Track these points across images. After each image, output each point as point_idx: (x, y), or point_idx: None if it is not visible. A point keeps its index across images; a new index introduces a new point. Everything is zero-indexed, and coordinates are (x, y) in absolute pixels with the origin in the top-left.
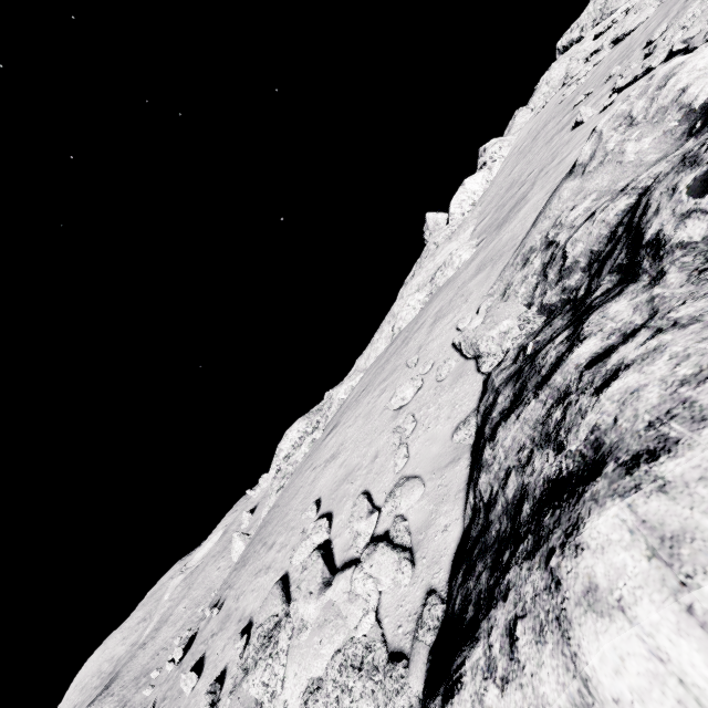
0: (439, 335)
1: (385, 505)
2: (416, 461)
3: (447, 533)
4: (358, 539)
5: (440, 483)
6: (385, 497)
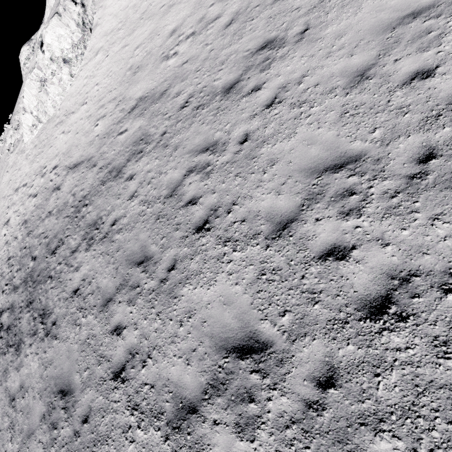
0: None
1: None
2: None
3: None
4: None
5: None
6: None
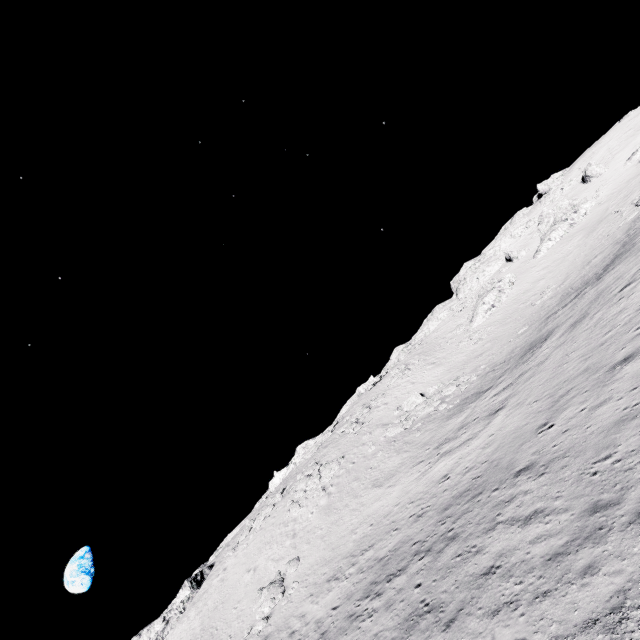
0: None
1: None
2: None
3: None
4: None
5: None
6: None
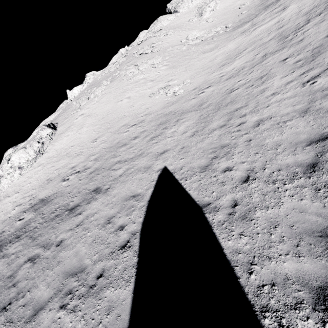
0: None
1: None
2: None
3: None
4: None
5: None
6: None
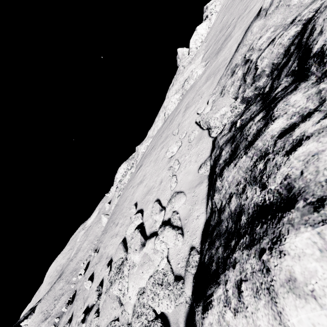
0: (188, 117)
1: (167, 206)
2: (181, 184)
3: (198, 220)
4: (156, 223)
5: (193, 195)
6: (167, 202)
